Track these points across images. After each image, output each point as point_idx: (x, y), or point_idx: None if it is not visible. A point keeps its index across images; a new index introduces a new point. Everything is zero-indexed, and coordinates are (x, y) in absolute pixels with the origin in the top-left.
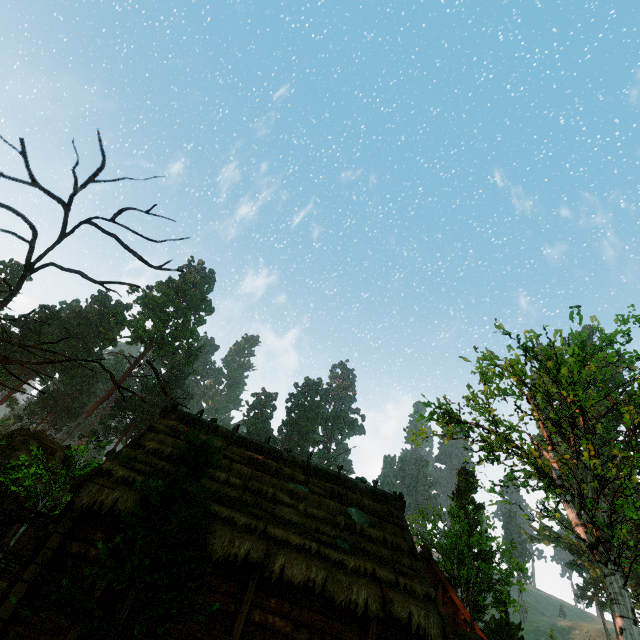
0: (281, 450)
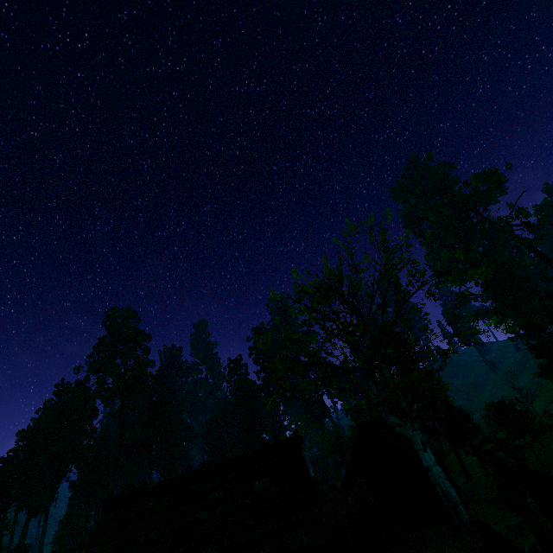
0: (201, 468)
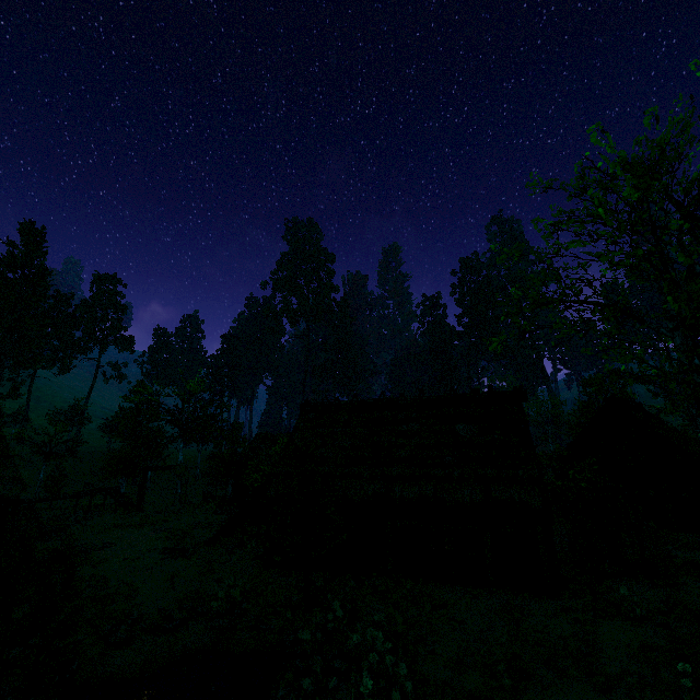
0: (395, 398)
